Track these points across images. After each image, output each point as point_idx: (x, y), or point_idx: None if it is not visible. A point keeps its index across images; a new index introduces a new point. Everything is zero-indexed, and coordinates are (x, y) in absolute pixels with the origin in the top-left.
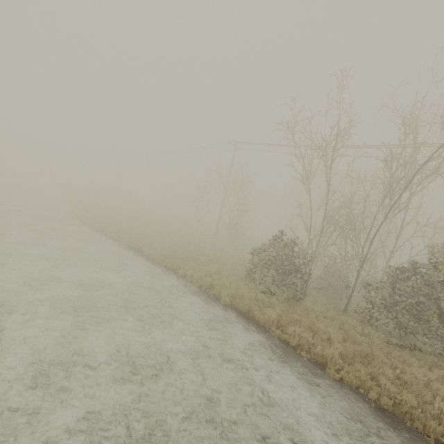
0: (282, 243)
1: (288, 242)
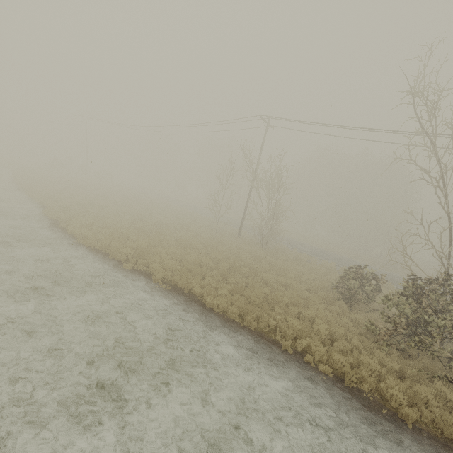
0: None
1: (449, 290)
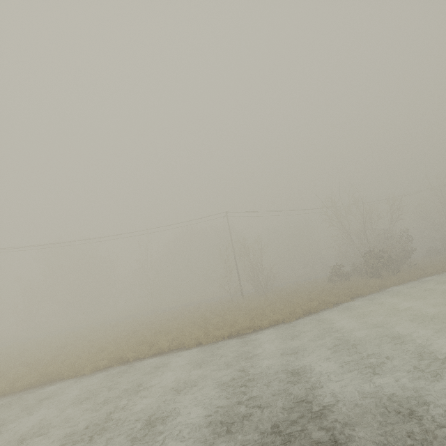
0: (381, 251)
1: (373, 252)
